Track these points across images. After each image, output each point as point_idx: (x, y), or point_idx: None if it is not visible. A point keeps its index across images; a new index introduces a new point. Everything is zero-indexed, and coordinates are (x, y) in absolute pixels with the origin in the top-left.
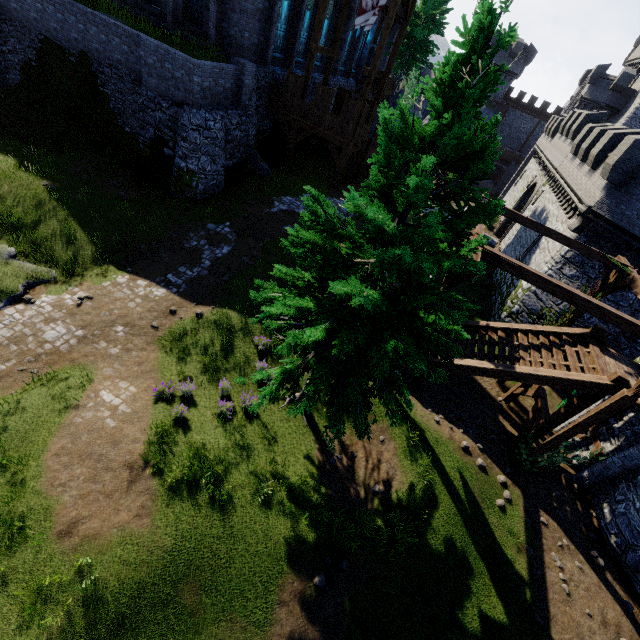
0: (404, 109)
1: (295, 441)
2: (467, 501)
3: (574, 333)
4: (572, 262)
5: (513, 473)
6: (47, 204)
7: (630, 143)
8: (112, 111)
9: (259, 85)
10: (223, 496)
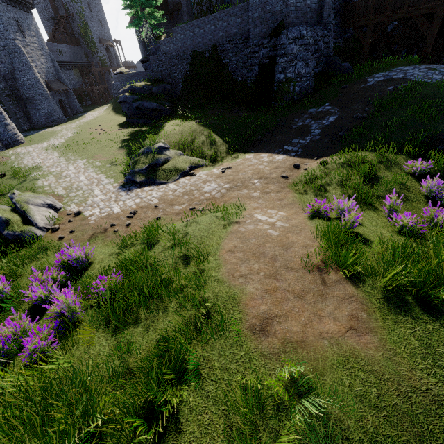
0: None
1: None
2: None
3: None
4: None
5: None
6: (198, 129)
7: None
8: (230, 72)
9: (334, 6)
10: None
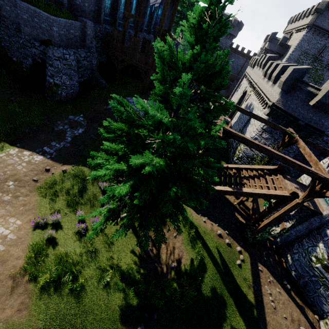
0: (171, 43)
1: (125, 243)
2: (222, 265)
3: (270, 168)
4: (266, 131)
5: (244, 244)
6: None
7: (291, 70)
8: (3, 47)
9: (97, 35)
10: (78, 286)
